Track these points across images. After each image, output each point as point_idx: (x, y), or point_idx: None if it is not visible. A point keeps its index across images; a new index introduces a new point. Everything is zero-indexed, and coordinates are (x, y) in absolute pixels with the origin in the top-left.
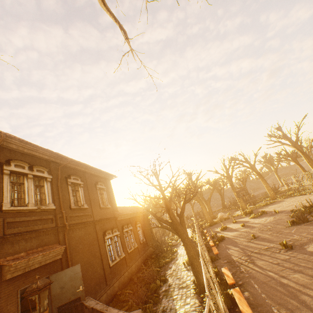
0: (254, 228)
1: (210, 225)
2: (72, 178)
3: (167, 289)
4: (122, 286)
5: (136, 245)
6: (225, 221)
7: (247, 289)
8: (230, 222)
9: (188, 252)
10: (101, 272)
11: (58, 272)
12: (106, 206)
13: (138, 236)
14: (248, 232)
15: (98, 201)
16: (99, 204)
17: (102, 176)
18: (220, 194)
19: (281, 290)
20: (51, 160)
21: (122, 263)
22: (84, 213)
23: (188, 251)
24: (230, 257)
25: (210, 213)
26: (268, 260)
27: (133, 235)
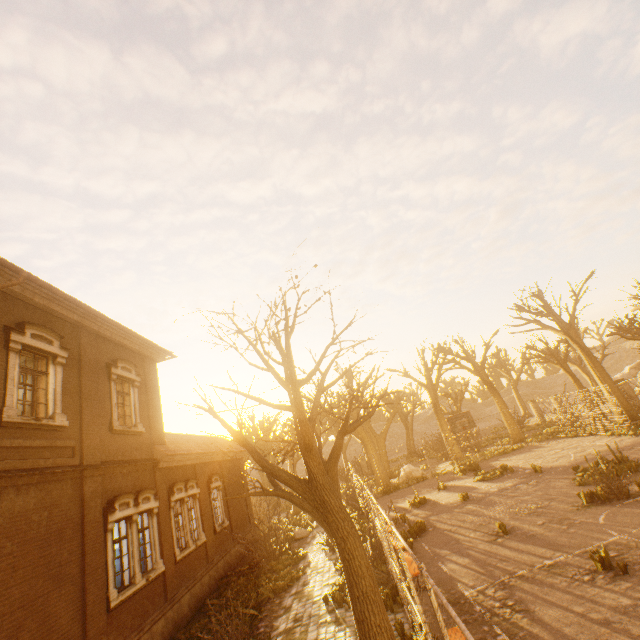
0: (494, 506)
1: (383, 491)
2: (28, 334)
3: None
4: None
5: (203, 537)
6: (419, 485)
7: None
8: (431, 487)
9: (352, 579)
10: (73, 629)
11: None
12: (132, 427)
13: (211, 513)
14: (483, 516)
15: (108, 412)
16: (108, 420)
17: (134, 349)
18: (406, 424)
19: None
20: None
21: (151, 592)
22: (51, 441)
23: (352, 576)
24: (454, 587)
25: (384, 464)
26: (571, 608)
27: (198, 510)
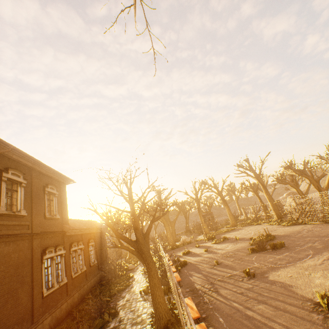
0: (216, 254)
1: (172, 248)
2: (10, 173)
3: (117, 325)
4: (55, 323)
5: (85, 268)
6: (188, 245)
7: (212, 323)
8: (193, 246)
9: (150, 278)
10: (28, 304)
11: None
12: (54, 216)
13: (88, 257)
14: (211, 258)
15: (43, 209)
16: (43, 213)
17: (56, 178)
18: (186, 217)
19: (247, 324)
20: None
21: (61, 291)
22: (19, 222)
23: (151, 277)
24: (193, 285)
25: (173, 236)
26: (232, 289)
27: (82, 255)
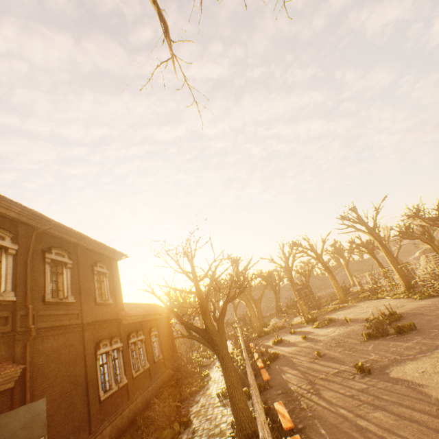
0: (318, 342)
1: (258, 336)
2: (53, 253)
3: (190, 438)
4: (117, 434)
5: (148, 364)
6: (280, 331)
7: (311, 436)
8: (287, 332)
9: (227, 377)
10: (83, 410)
11: (3, 414)
12: (106, 300)
13: (151, 350)
14: (311, 348)
15: (94, 293)
16: (94, 297)
17: (105, 254)
18: (275, 292)
19: (358, 438)
20: (21, 220)
21: (120, 394)
22: (68, 310)
23: (227, 376)
24: (286, 385)
25: (260, 318)
26: (338, 391)
27: (144, 349)
